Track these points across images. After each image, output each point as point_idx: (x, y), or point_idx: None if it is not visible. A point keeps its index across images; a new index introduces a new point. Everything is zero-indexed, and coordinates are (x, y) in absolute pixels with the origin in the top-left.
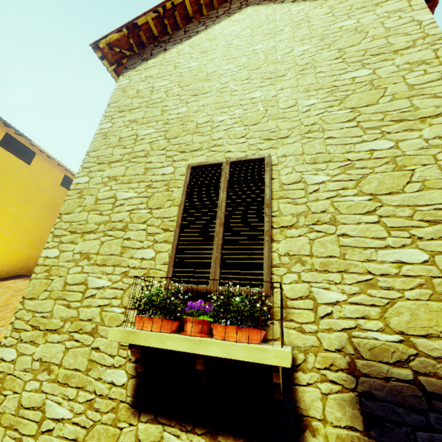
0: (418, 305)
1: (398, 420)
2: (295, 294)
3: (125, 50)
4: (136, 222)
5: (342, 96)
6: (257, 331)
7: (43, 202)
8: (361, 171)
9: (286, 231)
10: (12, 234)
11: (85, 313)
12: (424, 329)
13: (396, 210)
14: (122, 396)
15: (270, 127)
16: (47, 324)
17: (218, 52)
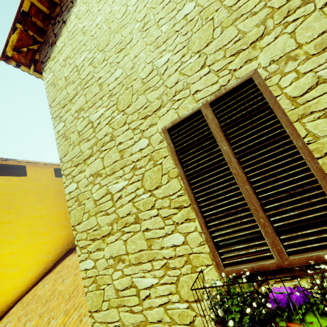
0: None
1: None
2: None
3: (31, 46)
4: (144, 210)
5: None
6: None
7: (52, 195)
8: None
9: None
10: (48, 228)
11: (152, 316)
12: None
13: None
14: None
15: (230, 37)
16: None
17: None
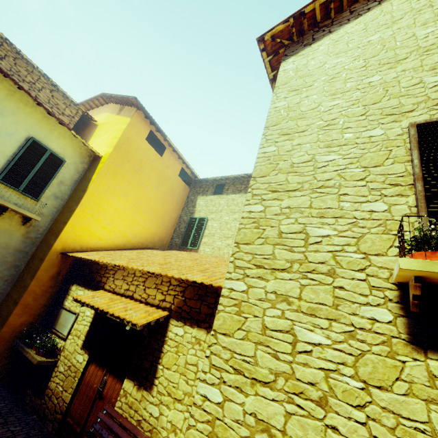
0: None
1: None
2: None
3: (284, 40)
4: (350, 180)
5: None
6: None
7: (167, 188)
8: None
9: None
10: (147, 213)
11: (314, 257)
12: None
13: None
14: (392, 332)
15: None
16: (272, 265)
17: (407, 20)
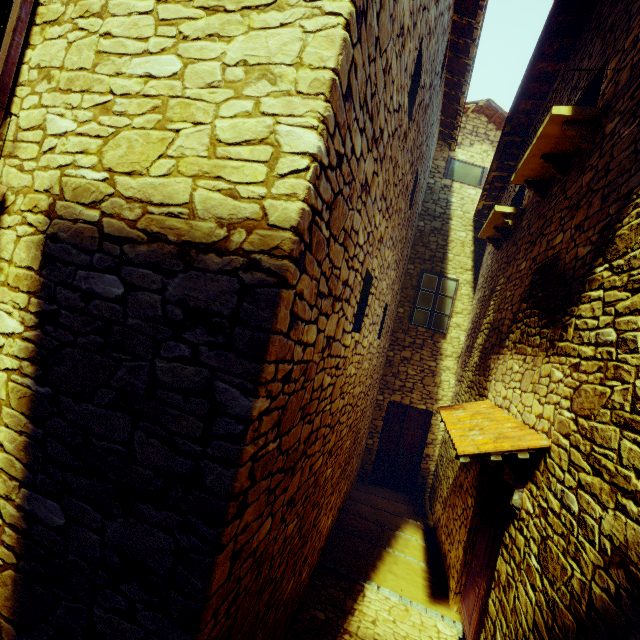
0: (140, 136)
1: (69, 261)
2: (29, 123)
3: None
4: None
5: None
6: None
7: None
8: None
9: (47, 30)
10: None
11: None
12: (132, 165)
13: None
14: None
15: None
16: None
17: None
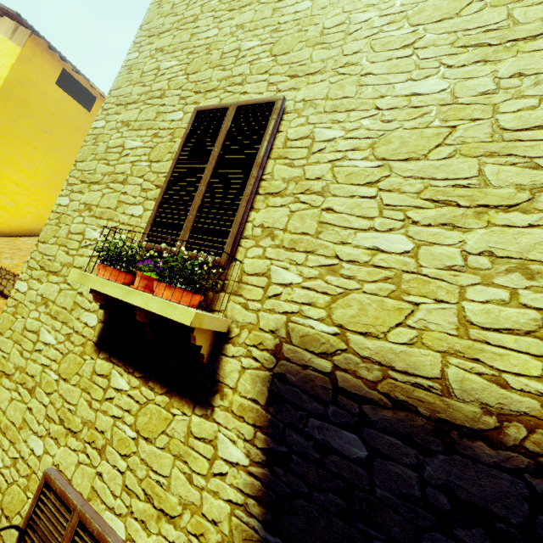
0: (373, 301)
1: (298, 405)
2: (253, 270)
3: None
4: (135, 176)
5: (412, 4)
6: (187, 294)
7: None
8: (386, 126)
9: (270, 199)
10: None
11: (79, 262)
12: (366, 326)
13: (404, 183)
14: (91, 335)
15: (301, 57)
16: (51, 267)
17: None
